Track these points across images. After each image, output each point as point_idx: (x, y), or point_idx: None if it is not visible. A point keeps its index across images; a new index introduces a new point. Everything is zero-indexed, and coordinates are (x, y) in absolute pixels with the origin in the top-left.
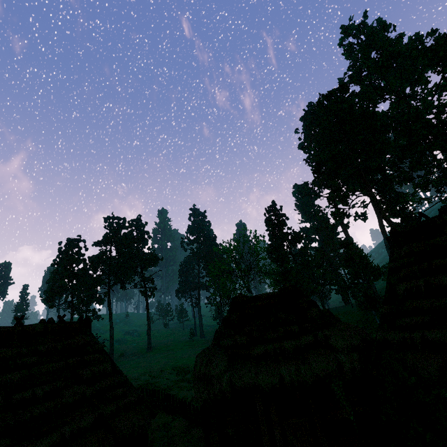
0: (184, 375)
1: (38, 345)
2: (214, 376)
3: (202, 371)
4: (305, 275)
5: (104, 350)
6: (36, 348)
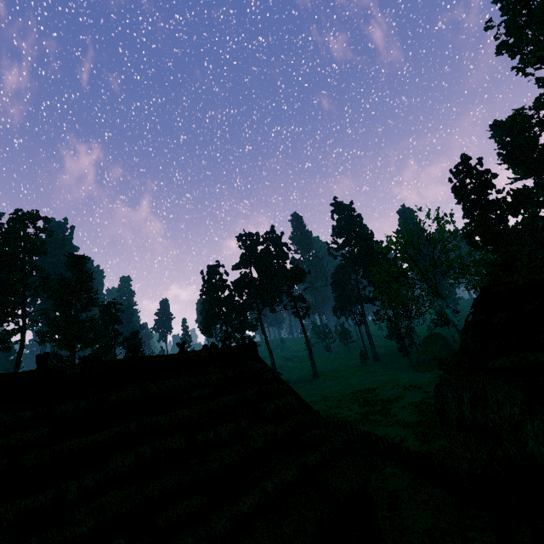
0: (371, 406)
1: (207, 374)
2: (499, 424)
3: (466, 415)
4: (542, 260)
5: (281, 379)
6: (206, 378)
